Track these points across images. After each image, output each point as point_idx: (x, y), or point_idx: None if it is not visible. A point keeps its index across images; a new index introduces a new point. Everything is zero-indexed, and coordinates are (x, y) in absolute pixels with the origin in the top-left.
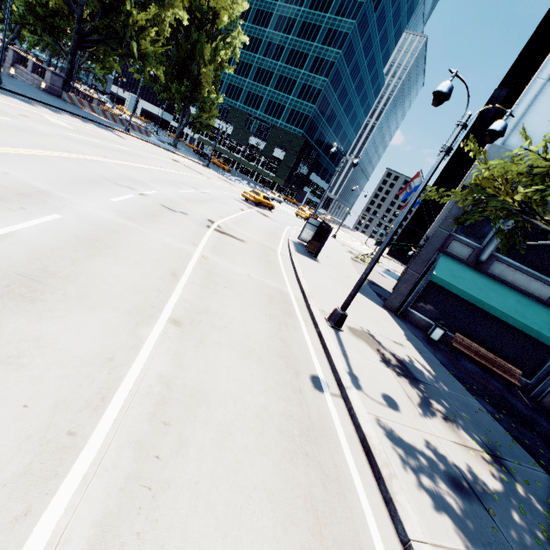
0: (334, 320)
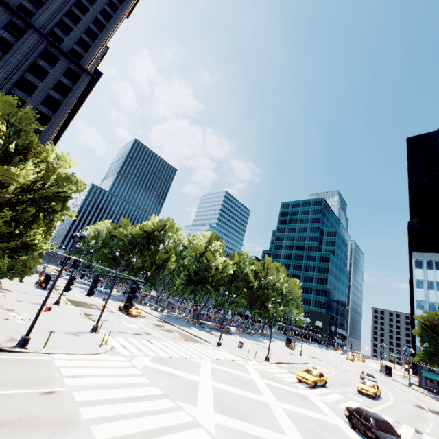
0: (409, 385)
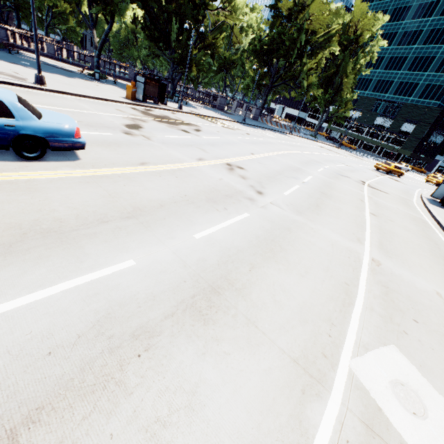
0: None
